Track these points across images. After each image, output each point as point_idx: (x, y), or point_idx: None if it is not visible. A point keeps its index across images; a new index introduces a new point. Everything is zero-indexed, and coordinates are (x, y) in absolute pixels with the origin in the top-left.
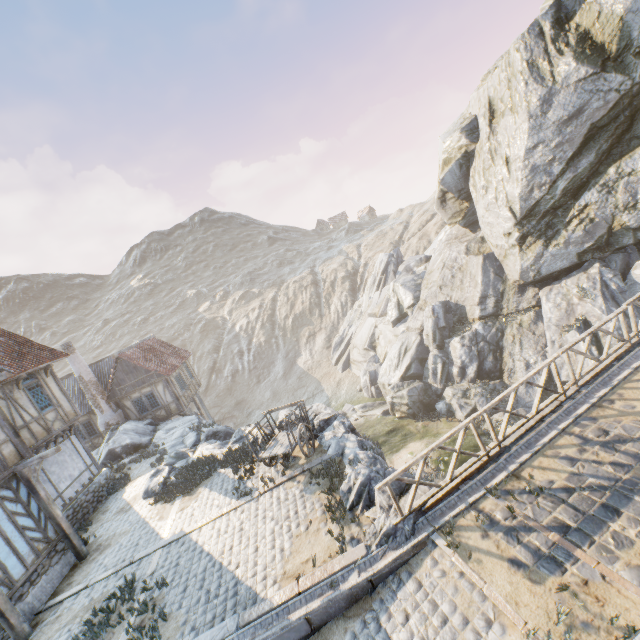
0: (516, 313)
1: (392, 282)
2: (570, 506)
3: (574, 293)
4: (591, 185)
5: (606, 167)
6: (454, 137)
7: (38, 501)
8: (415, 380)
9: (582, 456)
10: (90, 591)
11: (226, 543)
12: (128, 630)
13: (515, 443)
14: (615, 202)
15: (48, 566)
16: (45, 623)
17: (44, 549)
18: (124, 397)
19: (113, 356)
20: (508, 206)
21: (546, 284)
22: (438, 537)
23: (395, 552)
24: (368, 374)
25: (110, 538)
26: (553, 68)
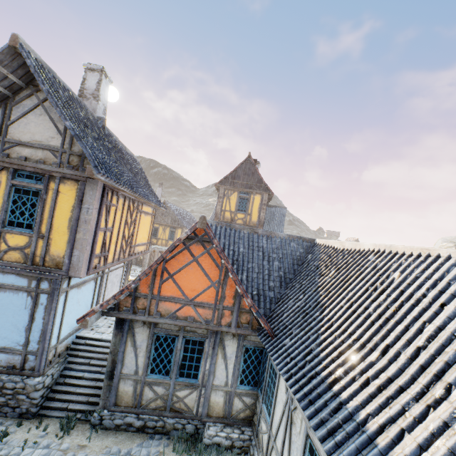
0: None
1: None
2: None
3: None
4: None
5: None
6: (449, 244)
7: None
8: None
9: None
10: None
11: None
12: None
13: None
14: None
15: None
16: None
17: None
18: None
19: None
20: None
21: None
22: None
23: None
24: None
25: None
26: None
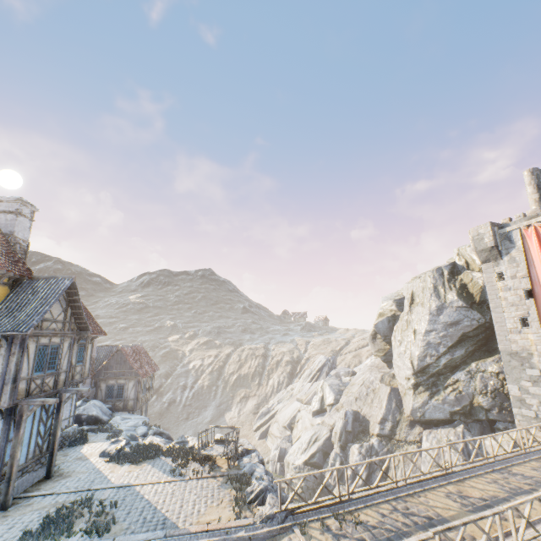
0: (404, 441)
1: (323, 380)
2: (371, 533)
3: (444, 441)
4: (461, 368)
5: (471, 361)
6: (389, 302)
7: (55, 419)
8: (315, 468)
9: (390, 515)
10: (55, 496)
11: (161, 497)
12: (87, 521)
13: (358, 499)
14: (475, 386)
15: (32, 468)
16: (20, 504)
17: (37, 455)
18: (104, 379)
19: (118, 347)
20: (410, 359)
21: (429, 427)
22: (296, 527)
23: (269, 528)
24: (279, 449)
25: (71, 472)
26: (446, 294)
